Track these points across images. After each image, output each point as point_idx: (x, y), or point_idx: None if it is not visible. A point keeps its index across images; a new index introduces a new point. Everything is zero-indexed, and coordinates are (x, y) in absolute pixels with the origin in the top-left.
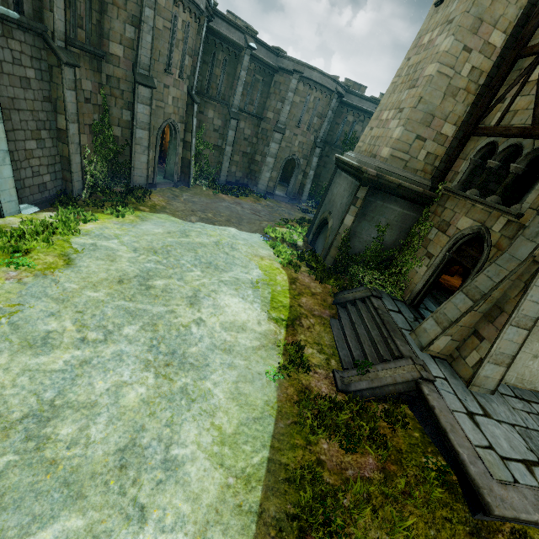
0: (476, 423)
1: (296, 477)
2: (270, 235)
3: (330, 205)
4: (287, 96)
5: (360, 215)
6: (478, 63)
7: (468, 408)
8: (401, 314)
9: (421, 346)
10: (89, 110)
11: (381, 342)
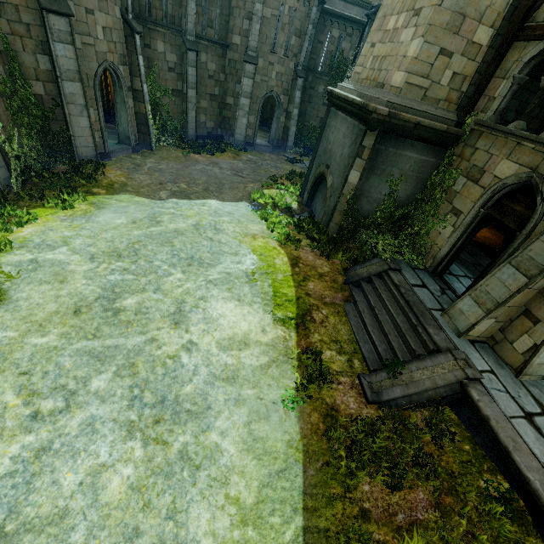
0: (537, 428)
1: None
2: (259, 201)
3: (326, 156)
4: (255, 9)
5: (367, 169)
6: None
7: (524, 407)
8: (426, 288)
9: (458, 332)
10: None
11: (409, 331)
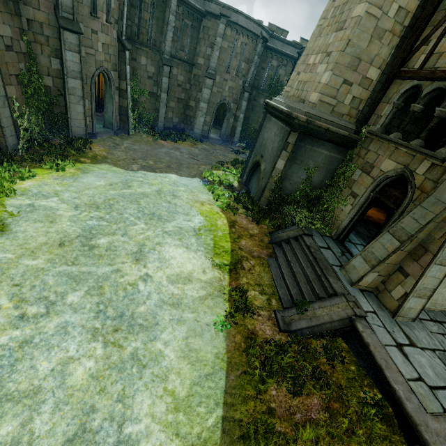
0: (405, 354)
1: (249, 432)
2: (208, 179)
3: (262, 148)
4: (216, 41)
5: (290, 159)
6: (405, 3)
7: (397, 339)
8: (330, 250)
9: (351, 282)
10: (13, 59)
11: (315, 280)
